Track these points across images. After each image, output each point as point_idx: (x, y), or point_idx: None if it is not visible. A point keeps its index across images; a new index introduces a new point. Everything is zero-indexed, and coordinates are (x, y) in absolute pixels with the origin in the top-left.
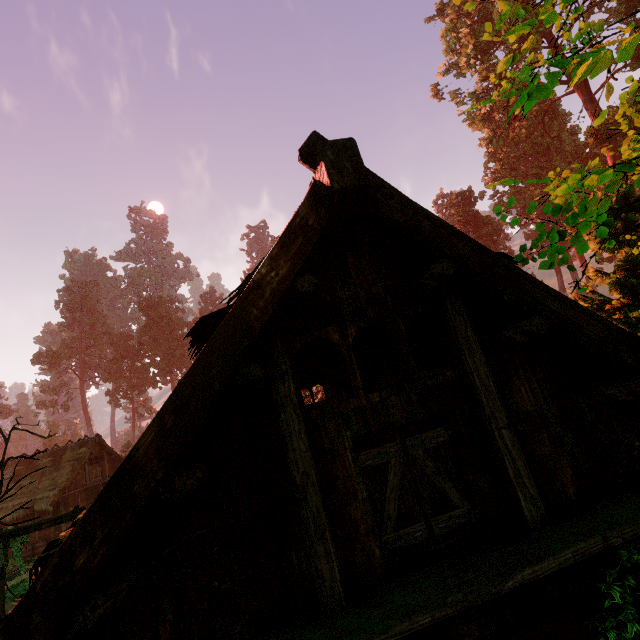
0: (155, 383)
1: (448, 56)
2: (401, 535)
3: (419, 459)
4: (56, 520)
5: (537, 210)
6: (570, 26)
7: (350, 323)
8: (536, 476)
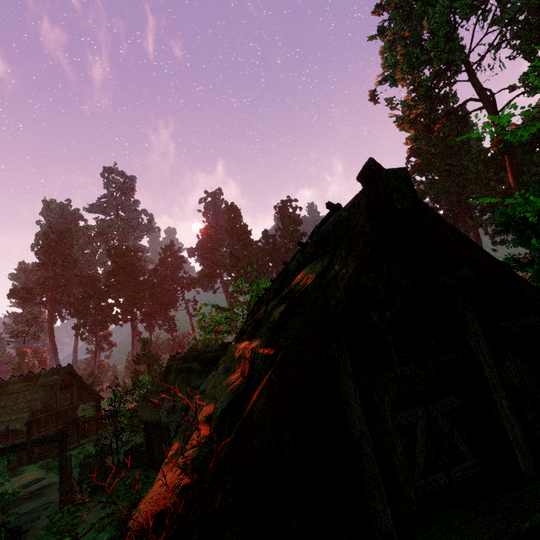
0: (118, 321)
1: (385, 69)
2: (429, 481)
3: (439, 420)
4: (40, 441)
5: (446, 198)
6: (483, 56)
7: (385, 308)
8: (523, 436)
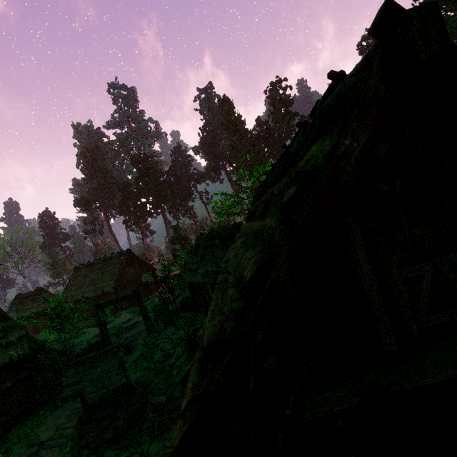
0: (152, 214)
1: None
2: (431, 319)
3: (445, 272)
4: (125, 298)
5: None
6: None
7: (396, 177)
8: None
